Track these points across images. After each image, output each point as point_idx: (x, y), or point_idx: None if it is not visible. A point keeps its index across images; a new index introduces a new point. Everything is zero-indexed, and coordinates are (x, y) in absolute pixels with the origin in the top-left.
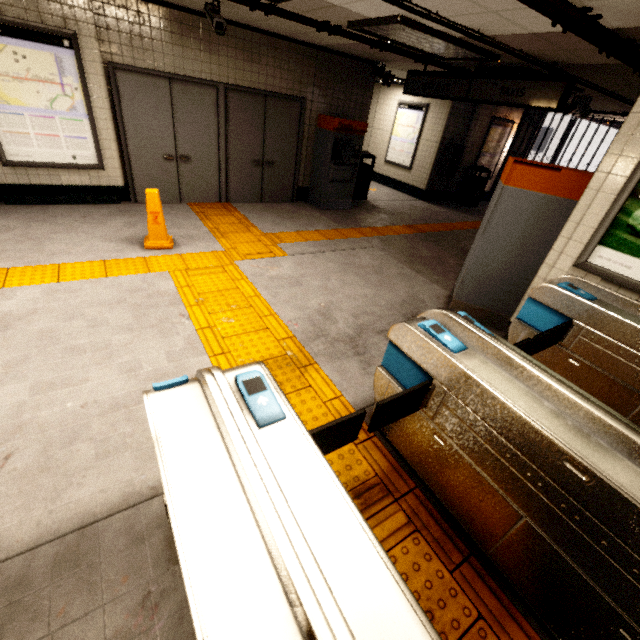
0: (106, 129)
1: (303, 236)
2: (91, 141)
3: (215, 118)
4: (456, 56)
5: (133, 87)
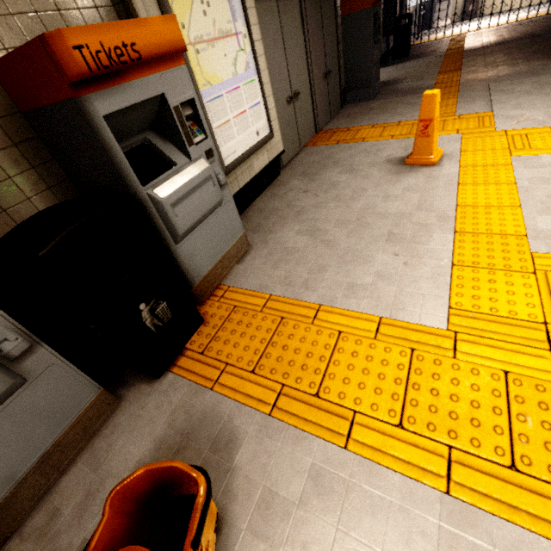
0: (265, 83)
1: (441, 106)
2: (262, 104)
3: (301, 35)
4: None
5: (259, 19)
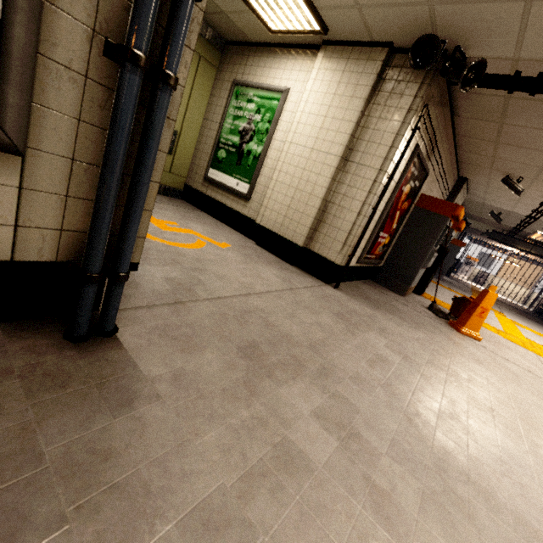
0: None
1: None
2: None
3: None
4: (538, 240)
5: None
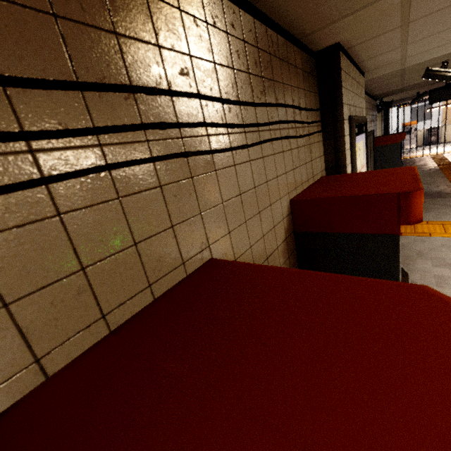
0: None
1: None
2: None
3: None
4: None
5: None
